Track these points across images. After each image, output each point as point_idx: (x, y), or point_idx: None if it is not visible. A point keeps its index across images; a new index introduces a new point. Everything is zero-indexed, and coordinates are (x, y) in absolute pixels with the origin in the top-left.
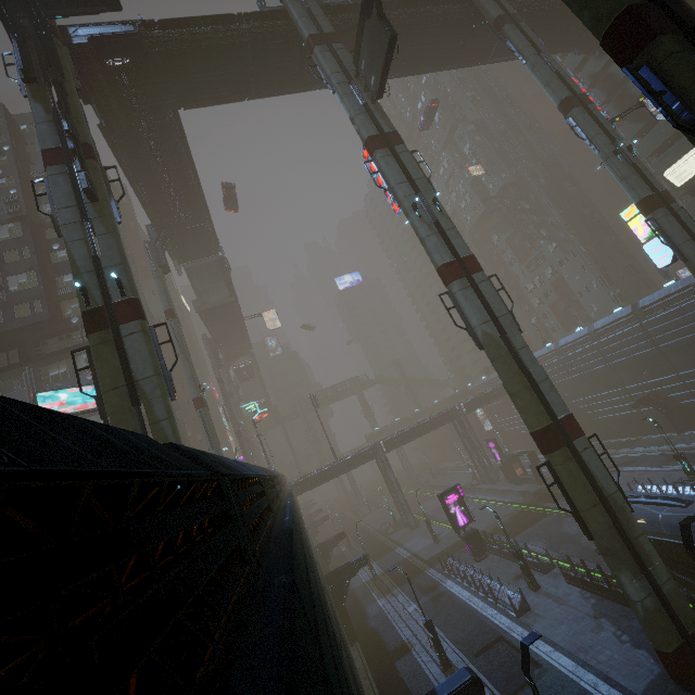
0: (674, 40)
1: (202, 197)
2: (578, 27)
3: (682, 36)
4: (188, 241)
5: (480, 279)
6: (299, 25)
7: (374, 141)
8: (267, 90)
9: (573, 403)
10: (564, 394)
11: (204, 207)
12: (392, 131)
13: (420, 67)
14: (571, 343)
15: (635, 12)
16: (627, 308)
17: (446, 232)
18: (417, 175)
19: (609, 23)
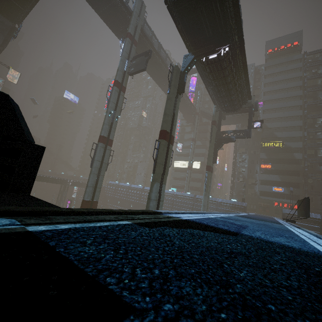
0: (166, 143)
1: (35, 2)
2: (187, 112)
3: (168, 143)
4: (3, 2)
5: (109, 148)
6: (130, 25)
7: (117, 83)
8: (104, 19)
9: (108, 204)
10: (108, 200)
11: (31, 5)
12: (125, 87)
13: (152, 76)
14: (122, 186)
15: (166, 132)
16: (142, 186)
17: (112, 128)
18: (120, 105)
19: (163, 129)
